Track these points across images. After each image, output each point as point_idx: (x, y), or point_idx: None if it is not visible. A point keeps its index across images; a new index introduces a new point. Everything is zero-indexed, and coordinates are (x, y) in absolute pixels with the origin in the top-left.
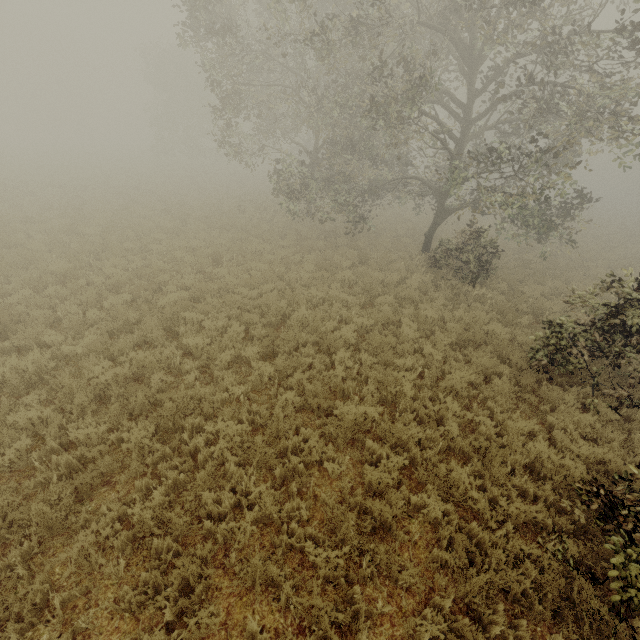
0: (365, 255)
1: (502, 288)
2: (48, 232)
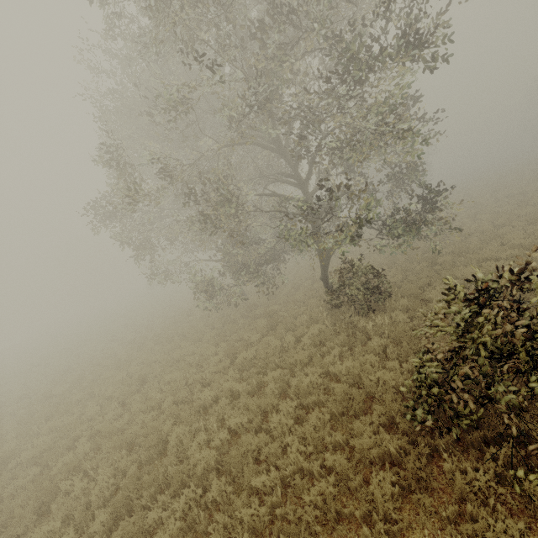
0: (274, 320)
1: (403, 305)
2: (30, 405)
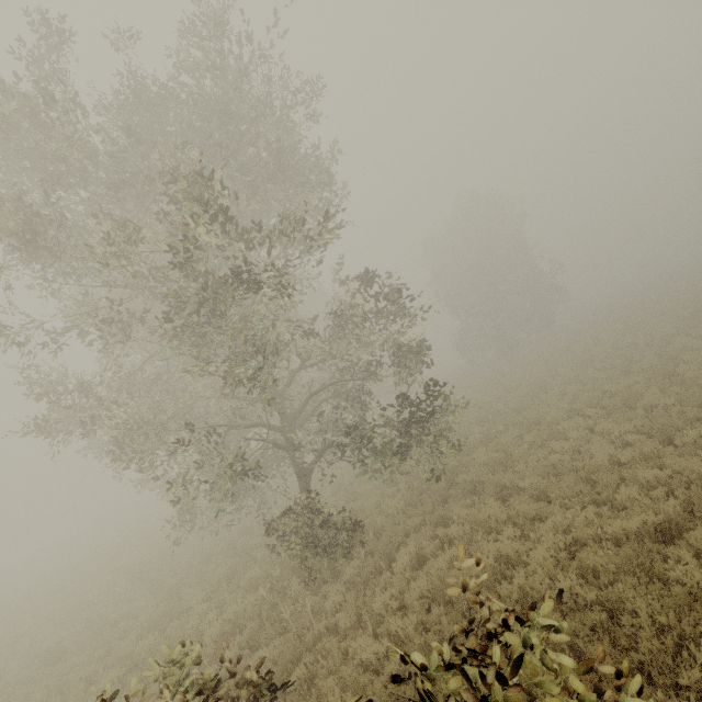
0: (235, 568)
1: (352, 573)
2: None
